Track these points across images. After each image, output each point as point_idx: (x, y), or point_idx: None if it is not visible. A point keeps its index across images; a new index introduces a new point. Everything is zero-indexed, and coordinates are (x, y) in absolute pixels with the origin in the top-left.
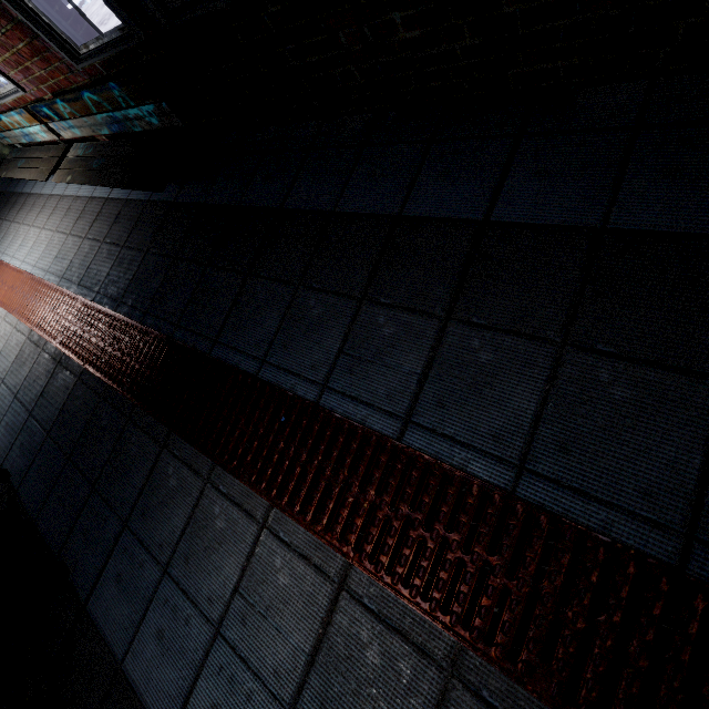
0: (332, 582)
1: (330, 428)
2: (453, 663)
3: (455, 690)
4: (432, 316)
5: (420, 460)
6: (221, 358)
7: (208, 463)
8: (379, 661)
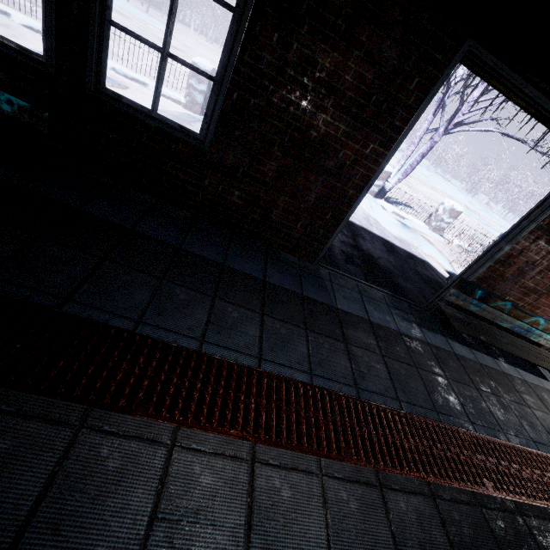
0: (247, 461)
1: (215, 365)
2: (321, 468)
3: (326, 482)
4: (256, 312)
5: (273, 376)
6: (80, 314)
7: (80, 408)
8: (290, 493)
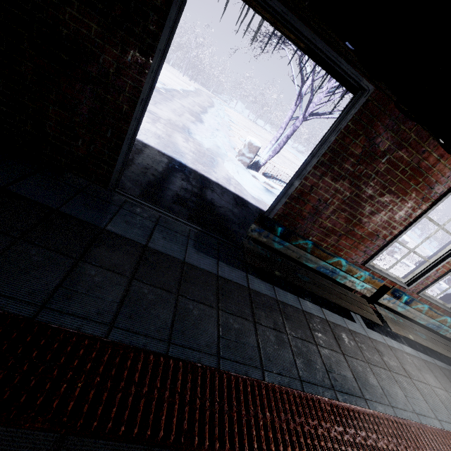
0: None
1: None
2: None
3: None
4: None
5: None
6: None
7: None
8: None
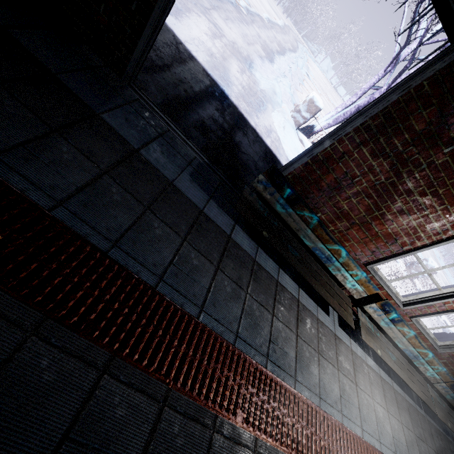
0: None
1: None
2: None
3: None
4: None
5: None
6: None
7: None
8: None
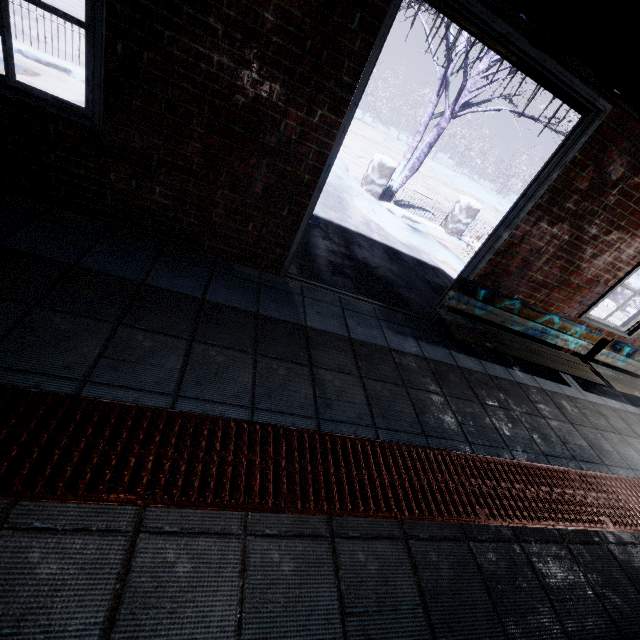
0: (126, 533)
1: (99, 410)
2: (245, 526)
3: (251, 542)
4: (182, 338)
5: (192, 417)
6: None
7: None
8: (190, 566)
